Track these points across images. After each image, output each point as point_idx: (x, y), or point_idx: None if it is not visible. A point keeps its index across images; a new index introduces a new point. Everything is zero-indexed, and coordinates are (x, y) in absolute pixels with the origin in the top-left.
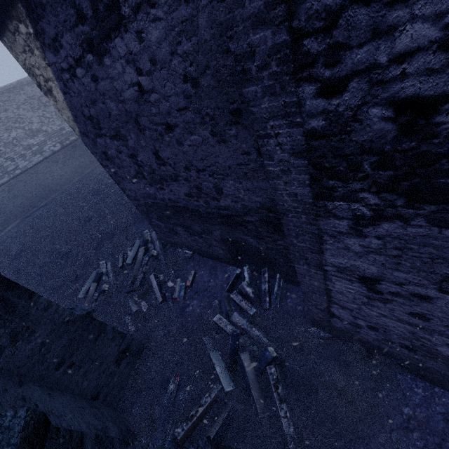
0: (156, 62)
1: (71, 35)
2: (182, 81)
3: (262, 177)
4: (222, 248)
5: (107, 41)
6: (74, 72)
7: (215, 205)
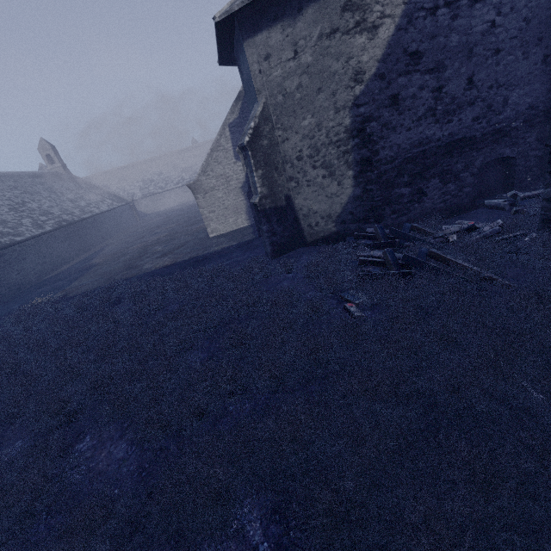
0: (513, 10)
1: None
2: (522, 21)
3: (537, 81)
4: (473, 184)
5: None
6: (435, 11)
7: (495, 121)
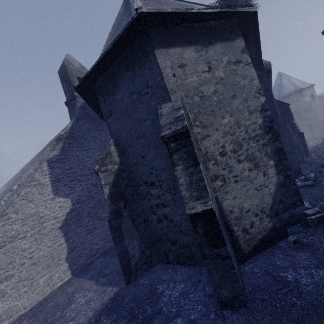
0: None
1: None
2: None
3: None
4: None
5: None
6: None
7: None
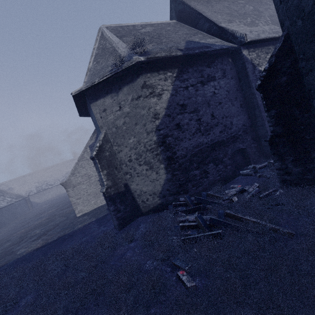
0: (221, 87)
1: (195, 79)
2: (226, 91)
3: (241, 114)
4: (231, 164)
5: (208, 82)
6: (187, 88)
7: (230, 132)
